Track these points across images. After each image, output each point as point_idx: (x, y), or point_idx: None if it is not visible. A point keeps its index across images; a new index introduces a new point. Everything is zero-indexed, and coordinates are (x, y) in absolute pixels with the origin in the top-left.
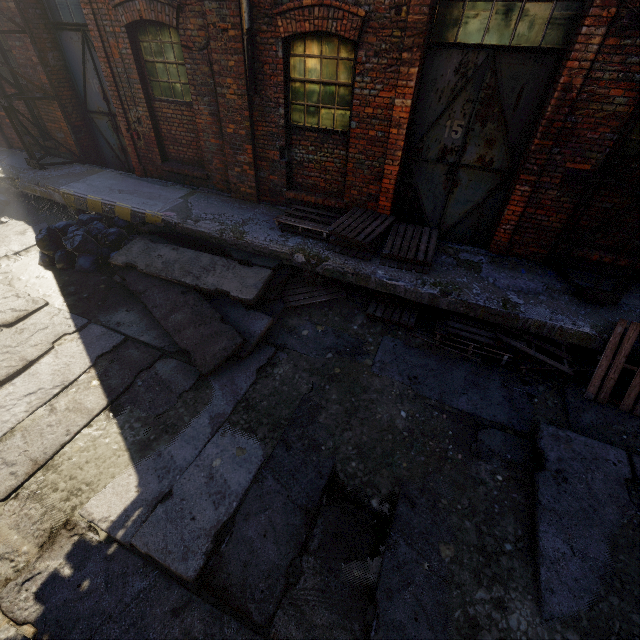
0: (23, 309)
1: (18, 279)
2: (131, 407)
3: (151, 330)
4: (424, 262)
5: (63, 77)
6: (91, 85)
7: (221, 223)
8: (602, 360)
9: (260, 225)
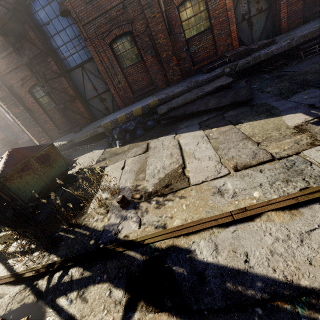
0: (142, 148)
1: (119, 152)
2: (242, 120)
3: (202, 118)
4: (272, 41)
5: (75, 90)
6: (87, 88)
7: (182, 86)
8: None
9: (197, 78)
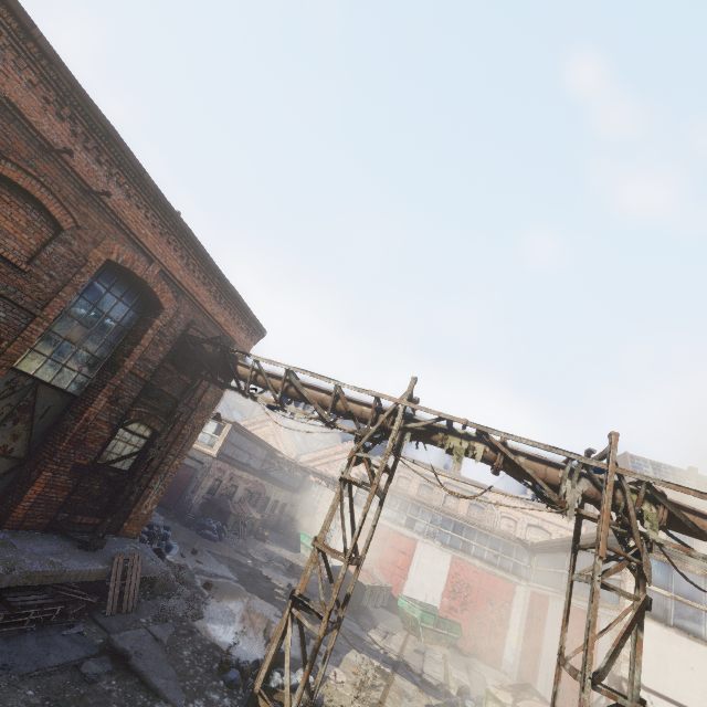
0: None
1: None
2: None
3: None
4: None
5: None
6: None
7: None
8: (112, 583)
9: None
